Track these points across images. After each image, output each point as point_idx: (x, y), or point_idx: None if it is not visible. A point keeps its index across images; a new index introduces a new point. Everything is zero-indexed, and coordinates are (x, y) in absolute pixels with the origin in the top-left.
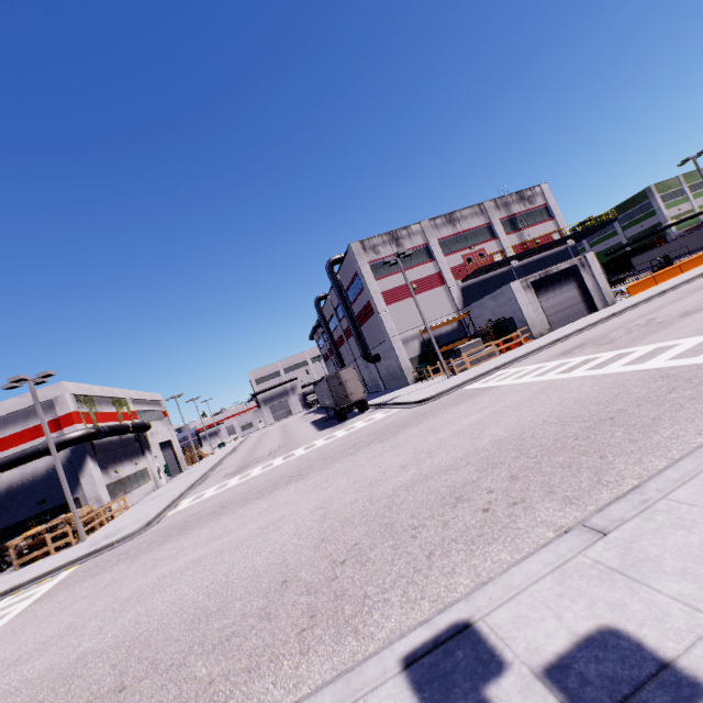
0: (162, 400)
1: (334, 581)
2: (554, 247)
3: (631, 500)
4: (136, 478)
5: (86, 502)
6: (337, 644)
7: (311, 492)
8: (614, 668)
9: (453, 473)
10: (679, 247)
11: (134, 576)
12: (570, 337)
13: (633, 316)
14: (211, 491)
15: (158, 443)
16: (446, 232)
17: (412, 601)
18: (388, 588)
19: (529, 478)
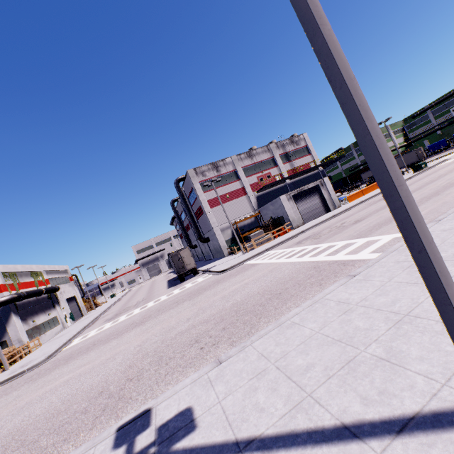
0: (68, 269)
1: (122, 390)
2: (311, 171)
3: (240, 346)
4: (49, 324)
5: (11, 343)
6: (107, 423)
7: (141, 335)
8: (179, 423)
9: (204, 325)
10: None
11: (30, 392)
12: (309, 230)
13: (340, 219)
14: (93, 332)
15: (65, 298)
16: (247, 162)
17: (146, 399)
18: (141, 393)
19: (229, 329)
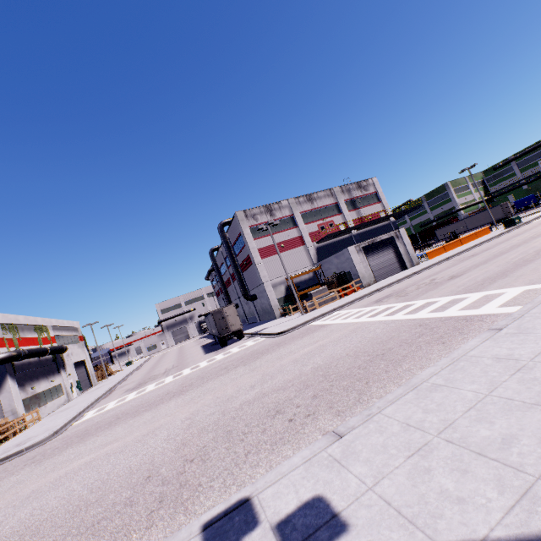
0: (79, 326)
1: (182, 475)
2: (381, 222)
3: (363, 414)
4: (50, 393)
5: (2, 415)
6: (172, 519)
7: (185, 406)
8: (311, 519)
9: (281, 392)
10: (465, 225)
11: (36, 477)
12: (385, 288)
13: (425, 276)
14: (112, 404)
15: (73, 362)
16: (306, 207)
17: (227, 486)
18: (215, 478)
19: (323, 397)
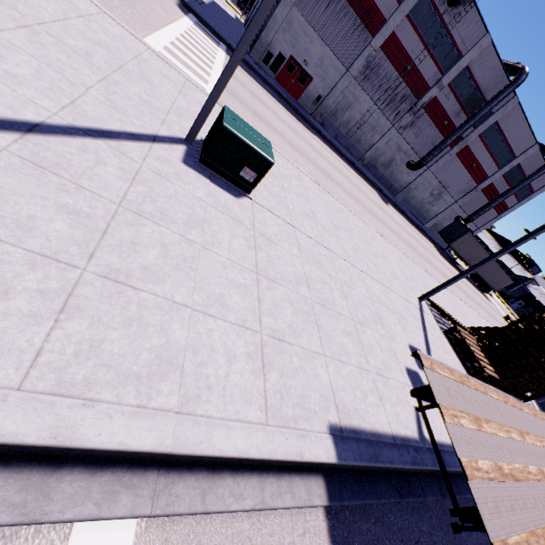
0: None
1: None
2: None
3: None
4: None
5: None
6: None
7: None
8: None
9: None
10: None
11: None
12: None
13: None
14: None
15: None
16: None
17: None
18: None
19: None
